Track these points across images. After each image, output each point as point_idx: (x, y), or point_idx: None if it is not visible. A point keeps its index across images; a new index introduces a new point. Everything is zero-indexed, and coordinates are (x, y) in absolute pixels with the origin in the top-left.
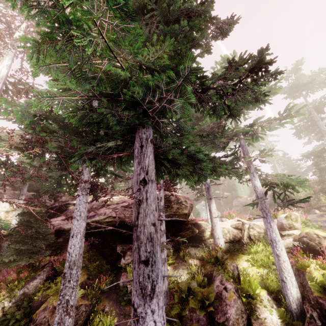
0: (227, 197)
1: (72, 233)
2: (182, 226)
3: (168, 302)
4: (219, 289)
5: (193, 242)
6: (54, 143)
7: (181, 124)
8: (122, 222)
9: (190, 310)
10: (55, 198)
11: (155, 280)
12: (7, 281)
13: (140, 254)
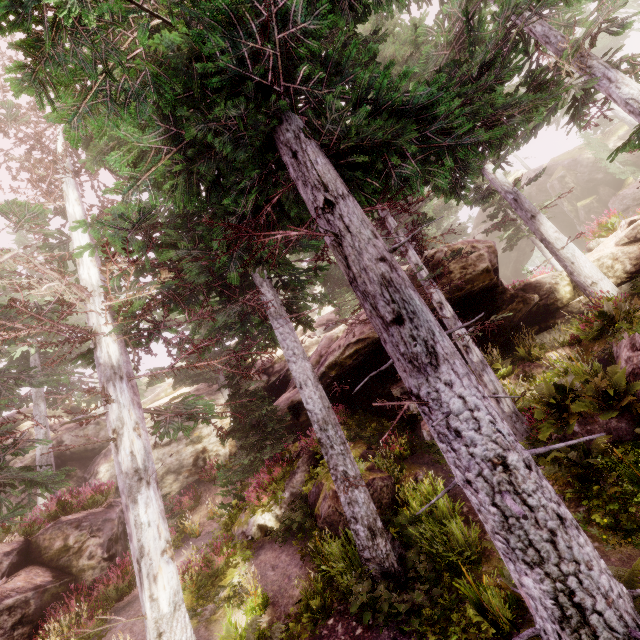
0: (590, 209)
1: (298, 383)
2: (494, 301)
3: (527, 428)
4: (635, 361)
5: (540, 322)
6: (192, 265)
7: (355, 76)
8: (373, 344)
9: (581, 424)
10: (266, 372)
11: (429, 340)
12: (262, 485)
13: (382, 314)
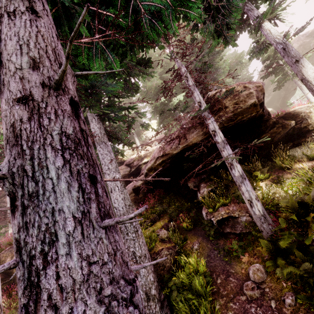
0: None
1: (110, 189)
2: (259, 127)
3: (271, 228)
4: None
5: (293, 140)
6: None
7: None
8: (173, 157)
9: None
10: (129, 166)
11: (36, 255)
12: None
13: None
